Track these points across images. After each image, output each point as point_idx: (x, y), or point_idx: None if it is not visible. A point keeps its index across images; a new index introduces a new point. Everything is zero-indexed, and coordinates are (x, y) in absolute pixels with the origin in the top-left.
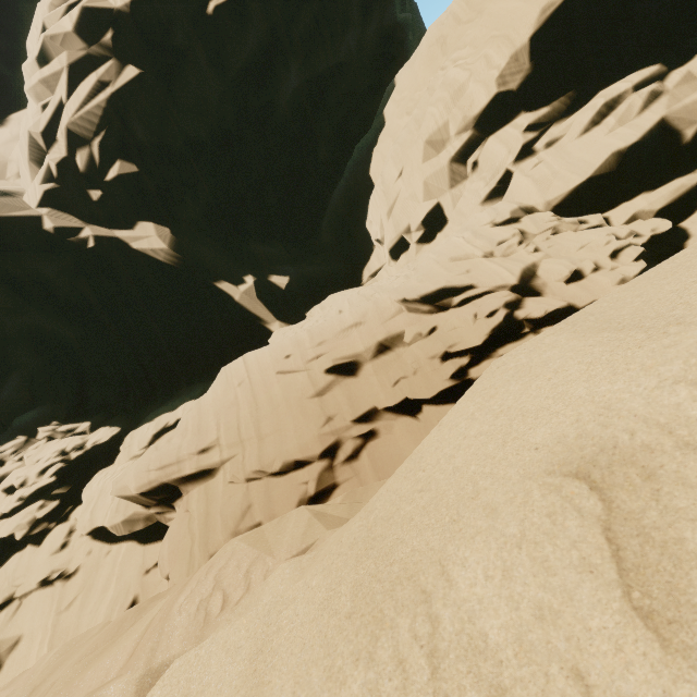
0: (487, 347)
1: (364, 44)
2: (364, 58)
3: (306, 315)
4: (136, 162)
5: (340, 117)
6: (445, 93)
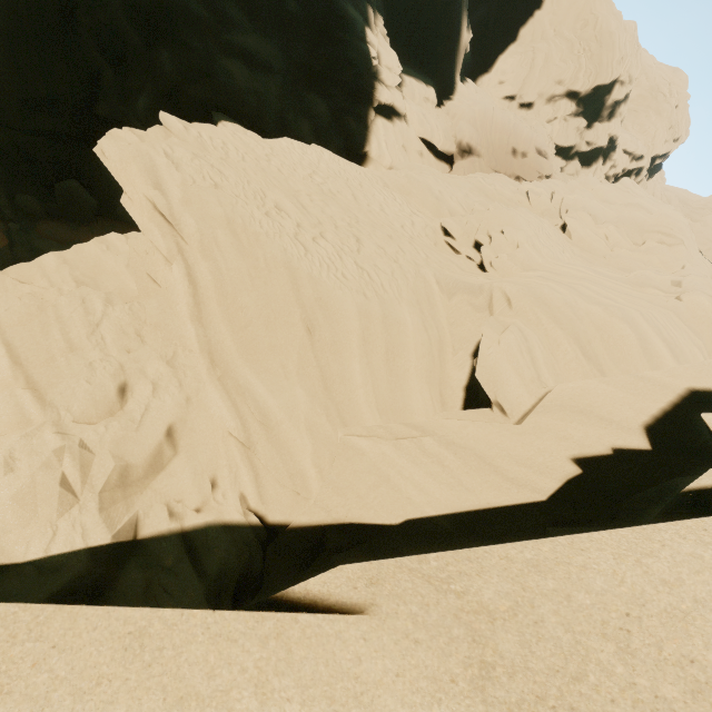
0: (543, 176)
1: None
2: None
3: (465, 83)
4: None
5: None
6: (578, 66)
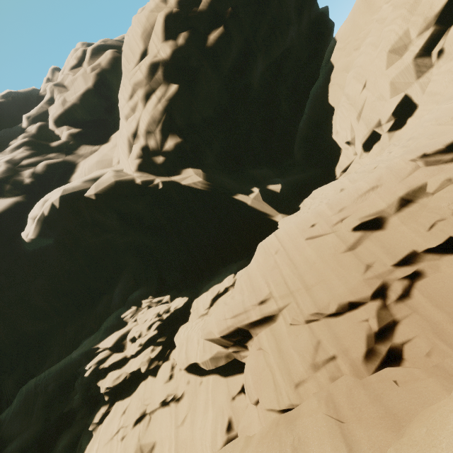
0: None
1: (300, 32)
2: (302, 41)
3: (299, 206)
4: (178, 136)
5: (291, 81)
6: (401, 10)
